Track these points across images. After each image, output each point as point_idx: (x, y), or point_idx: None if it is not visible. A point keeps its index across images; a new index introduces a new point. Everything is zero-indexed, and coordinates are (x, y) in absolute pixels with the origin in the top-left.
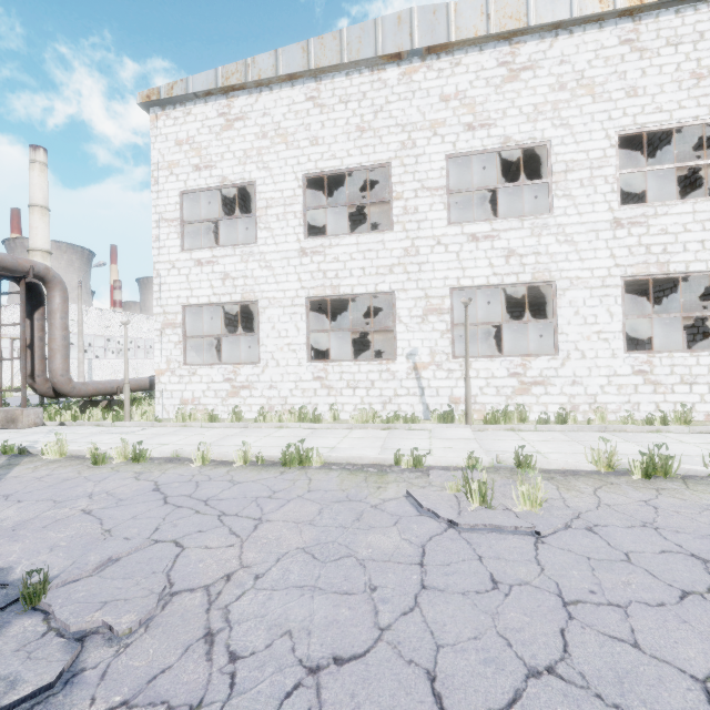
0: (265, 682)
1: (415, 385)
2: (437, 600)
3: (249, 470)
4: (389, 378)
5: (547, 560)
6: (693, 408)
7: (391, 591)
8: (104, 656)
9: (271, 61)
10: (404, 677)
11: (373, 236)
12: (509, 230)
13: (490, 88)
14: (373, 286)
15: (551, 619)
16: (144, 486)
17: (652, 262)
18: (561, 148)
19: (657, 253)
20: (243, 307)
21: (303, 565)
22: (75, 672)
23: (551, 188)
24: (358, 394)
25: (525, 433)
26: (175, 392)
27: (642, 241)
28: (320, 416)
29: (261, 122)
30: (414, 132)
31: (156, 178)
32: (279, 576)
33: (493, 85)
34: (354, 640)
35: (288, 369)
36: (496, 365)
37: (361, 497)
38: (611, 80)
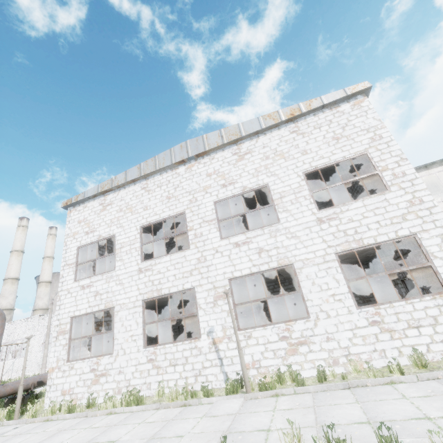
0: None
1: (215, 357)
2: None
3: None
4: (198, 354)
5: None
6: (429, 349)
7: None
8: None
9: (123, 176)
10: None
11: (179, 254)
12: (257, 236)
13: (231, 165)
14: (181, 286)
15: None
16: None
17: (351, 240)
18: (275, 186)
19: (352, 234)
20: None
21: None
22: None
23: (275, 208)
24: (178, 370)
25: (284, 398)
26: (59, 385)
27: (339, 228)
28: (141, 397)
29: (119, 204)
30: (195, 194)
31: (66, 242)
32: None
33: (232, 164)
34: None
35: (131, 356)
36: (269, 332)
37: None
38: (291, 149)
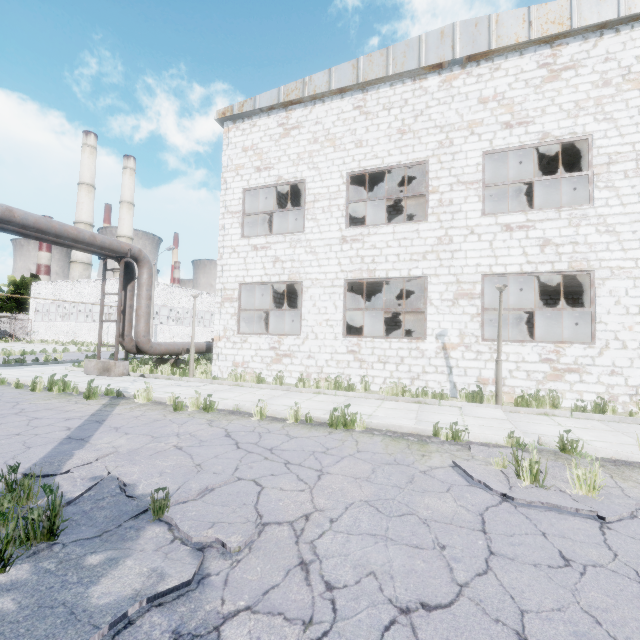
0: (363, 613)
1: (443, 364)
2: (509, 567)
3: (300, 428)
4: (418, 356)
5: (618, 546)
6: None
7: (460, 552)
8: (222, 566)
9: (325, 78)
10: (494, 633)
11: (408, 226)
12: (545, 220)
13: (530, 88)
14: (406, 271)
15: (639, 605)
16: (218, 432)
17: None
18: (604, 141)
19: None
20: (285, 287)
21: (370, 516)
22: (204, 576)
23: (592, 179)
24: (388, 368)
25: (560, 418)
26: (229, 355)
27: None
28: (353, 386)
29: (313, 130)
30: (451, 132)
31: (225, 178)
32: (350, 522)
33: (532, 86)
34: (436, 591)
35: (325, 342)
36: (527, 350)
37: (408, 462)
38: None
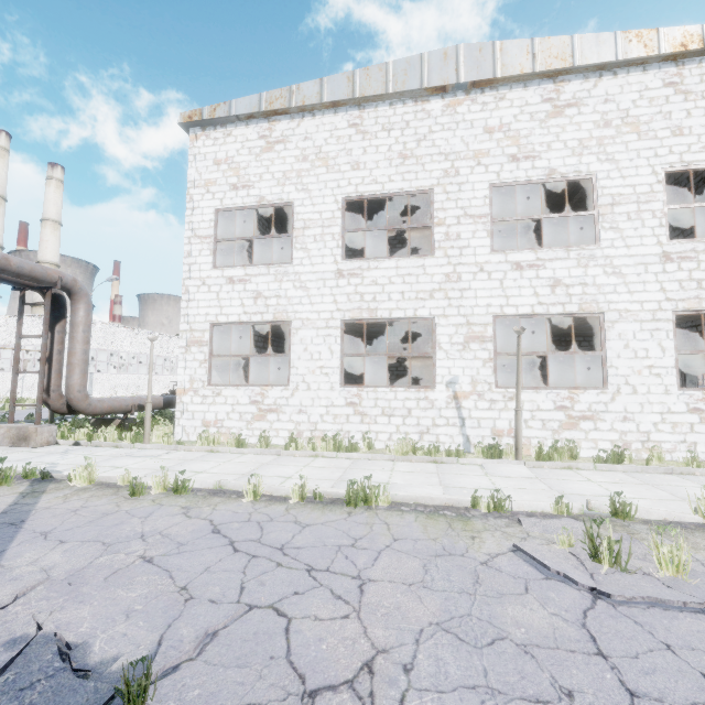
0: None
1: (455, 415)
2: None
3: (310, 509)
4: (428, 407)
5: None
6: None
7: (594, 700)
8: None
9: (315, 89)
10: None
11: (413, 261)
12: (555, 259)
13: (535, 122)
14: (412, 311)
15: None
16: (200, 526)
17: (704, 297)
18: (607, 181)
19: None
20: (264, 327)
21: (453, 651)
22: None
23: (598, 220)
24: (394, 422)
25: (585, 472)
26: (197, 413)
27: (693, 276)
28: (357, 445)
29: (302, 146)
30: (457, 161)
31: (192, 195)
32: (433, 668)
33: (537, 120)
34: None
35: (320, 394)
36: (542, 397)
37: (460, 550)
38: (656, 119)
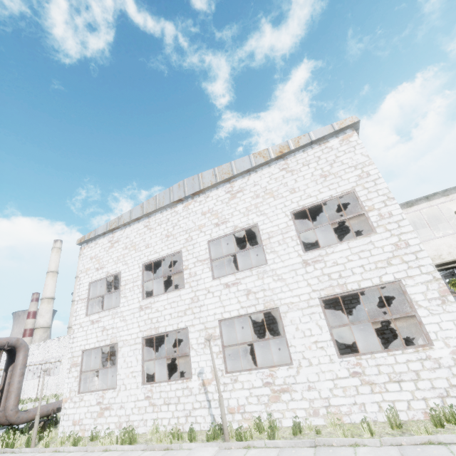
0: None
1: (204, 398)
2: None
3: None
4: (189, 394)
5: None
6: (410, 406)
7: None
8: None
9: (128, 214)
10: None
11: (175, 293)
12: (245, 277)
13: (224, 204)
14: (176, 325)
15: None
16: None
17: (335, 285)
18: (264, 226)
19: (336, 278)
20: None
21: None
22: None
23: (264, 248)
24: (171, 409)
25: (253, 451)
26: (71, 415)
27: (324, 272)
28: (134, 436)
29: (125, 241)
30: (191, 232)
31: (80, 277)
32: None
33: (225, 203)
34: None
35: (131, 392)
36: (253, 377)
37: None
38: (281, 187)
